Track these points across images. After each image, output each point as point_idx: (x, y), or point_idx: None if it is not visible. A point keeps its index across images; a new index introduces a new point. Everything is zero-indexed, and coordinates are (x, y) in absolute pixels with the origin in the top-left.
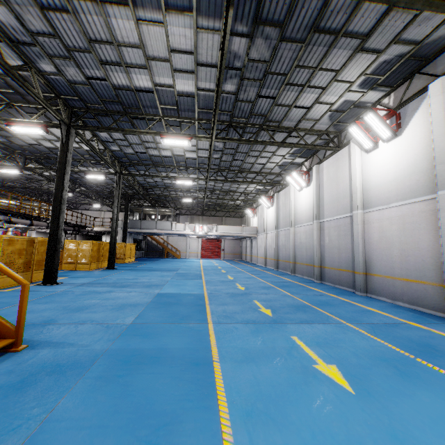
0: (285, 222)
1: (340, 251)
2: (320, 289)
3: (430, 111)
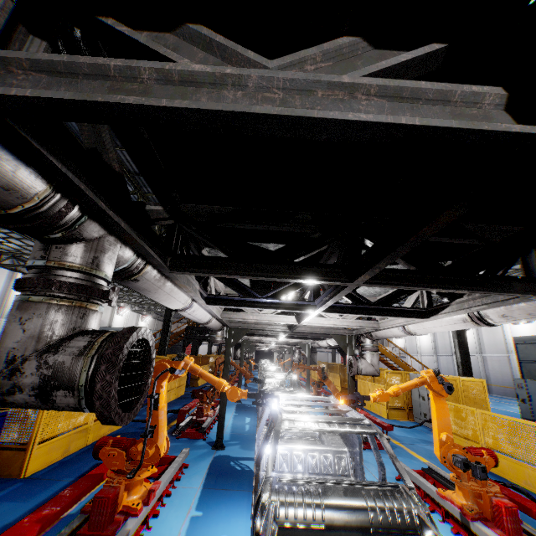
0: (445, 349)
1: (502, 375)
2: (495, 397)
3: None
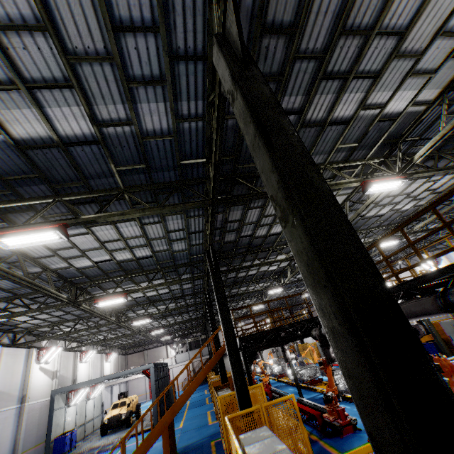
0: None
1: None
2: None
3: None
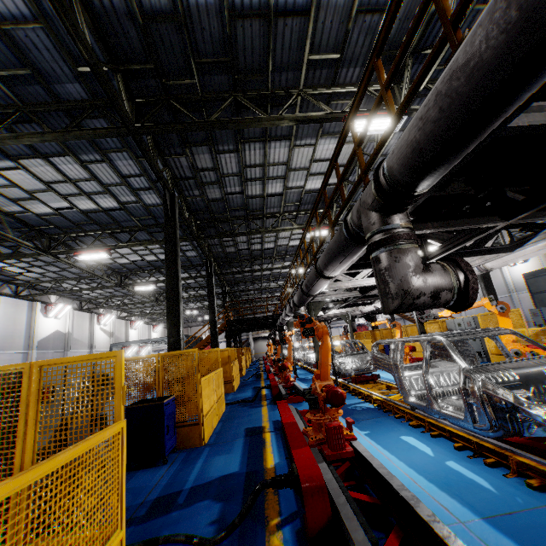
0: None
1: None
2: None
3: (537, 256)
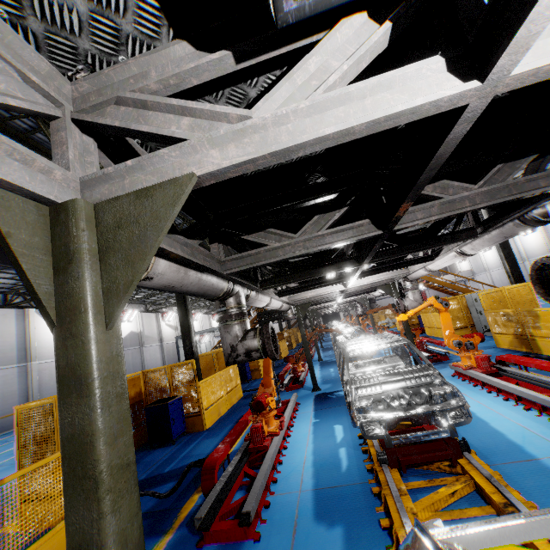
0: None
1: None
2: None
3: None
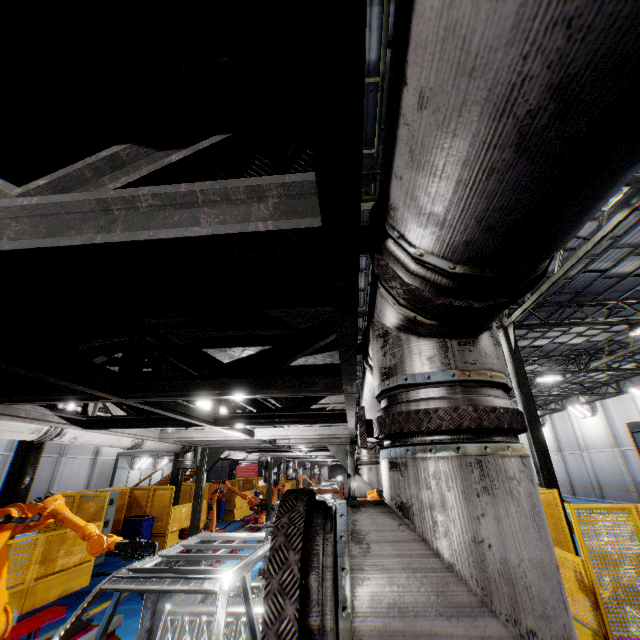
0: (571, 445)
1: None
2: None
3: None
